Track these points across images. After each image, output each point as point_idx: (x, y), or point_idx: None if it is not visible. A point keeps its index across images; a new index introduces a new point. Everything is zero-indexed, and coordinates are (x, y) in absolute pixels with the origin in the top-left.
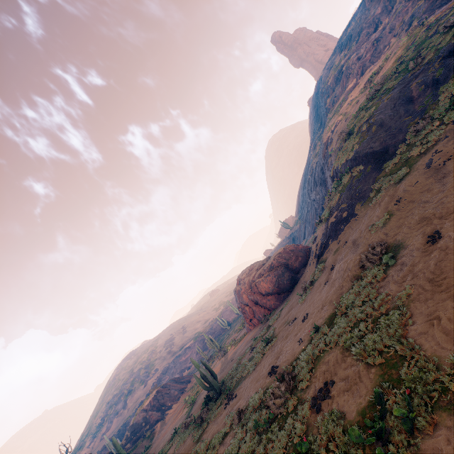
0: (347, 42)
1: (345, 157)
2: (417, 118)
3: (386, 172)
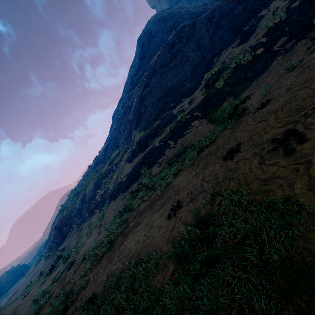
0: None
1: None
2: None
3: None
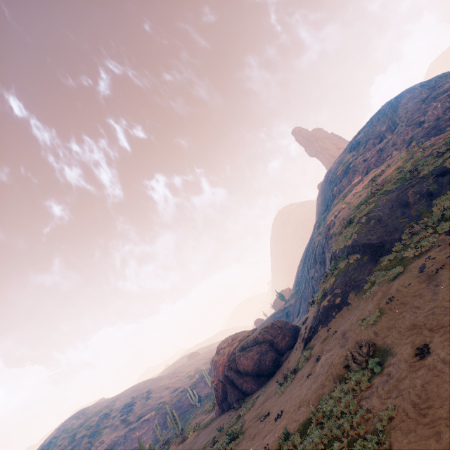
0: (355, 146)
1: (344, 242)
2: (412, 221)
3: (381, 266)
